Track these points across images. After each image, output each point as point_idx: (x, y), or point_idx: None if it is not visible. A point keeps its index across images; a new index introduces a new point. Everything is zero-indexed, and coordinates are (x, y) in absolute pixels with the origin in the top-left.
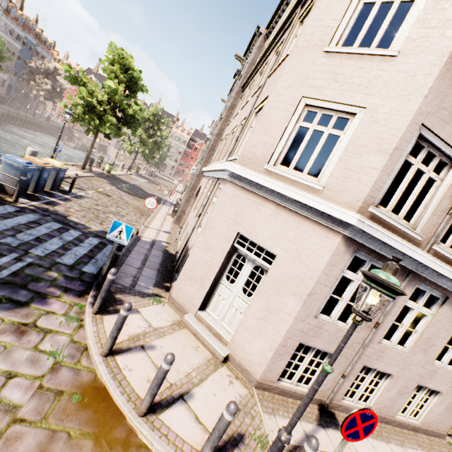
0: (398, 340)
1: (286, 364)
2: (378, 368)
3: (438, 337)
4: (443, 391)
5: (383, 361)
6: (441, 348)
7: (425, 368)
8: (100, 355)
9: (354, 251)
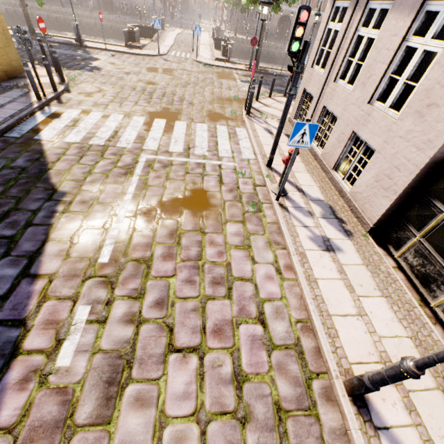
0: (348, 77)
1: (298, 105)
2: (330, 109)
3: (378, 64)
4: (375, 148)
5: (333, 101)
6: (379, 79)
7: (361, 109)
8: (268, 97)
9: (336, 3)
